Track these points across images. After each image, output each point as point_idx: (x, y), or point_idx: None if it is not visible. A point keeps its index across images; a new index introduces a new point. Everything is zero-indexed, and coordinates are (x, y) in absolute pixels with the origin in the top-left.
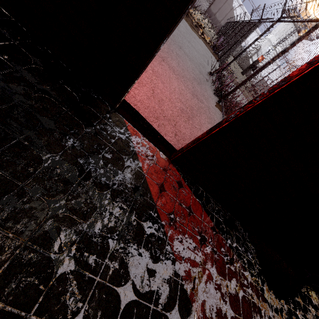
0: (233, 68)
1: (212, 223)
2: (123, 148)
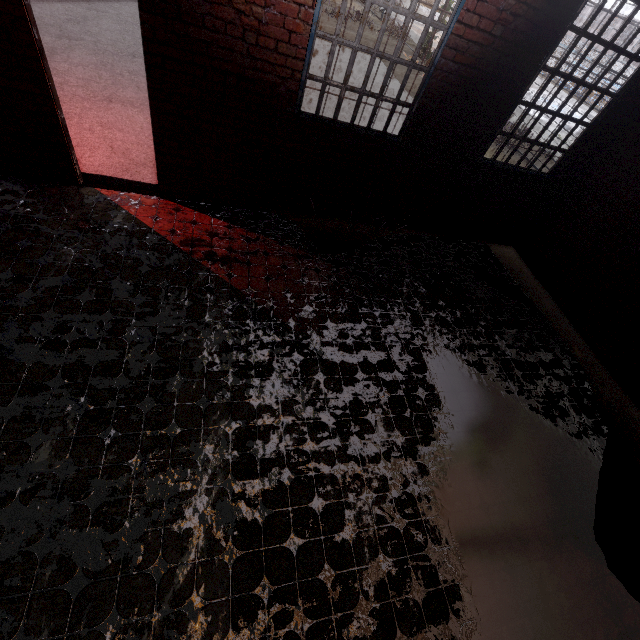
0: None
1: (227, 223)
2: (105, 207)
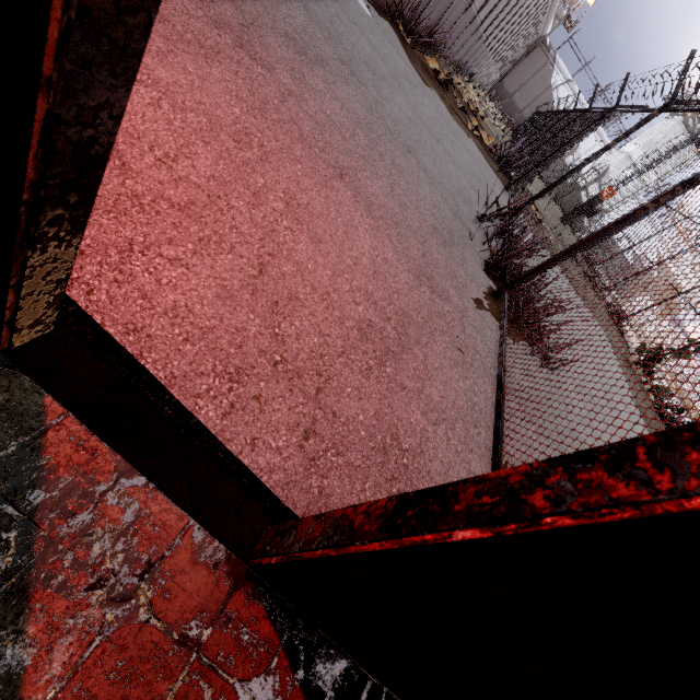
0: (542, 207)
1: None
2: None
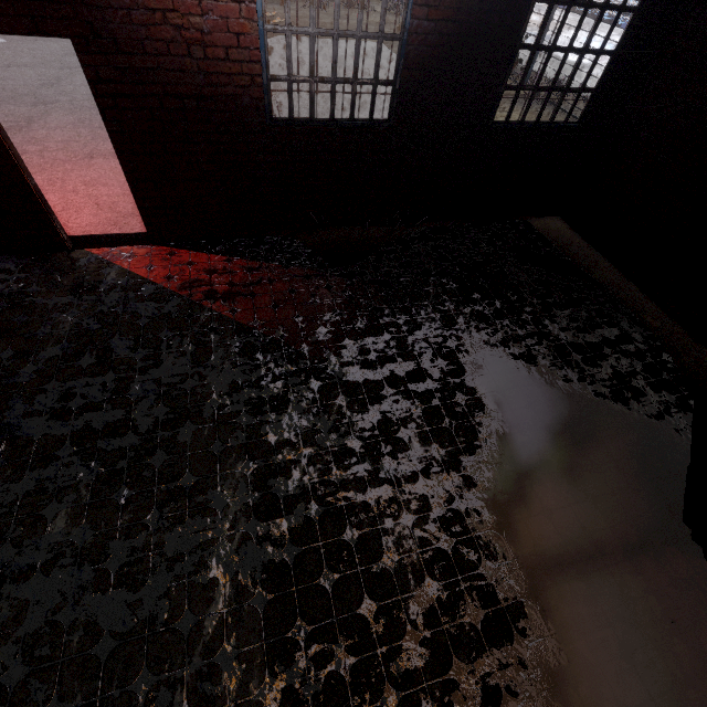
0: None
1: (225, 257)
2: (97, 267)
